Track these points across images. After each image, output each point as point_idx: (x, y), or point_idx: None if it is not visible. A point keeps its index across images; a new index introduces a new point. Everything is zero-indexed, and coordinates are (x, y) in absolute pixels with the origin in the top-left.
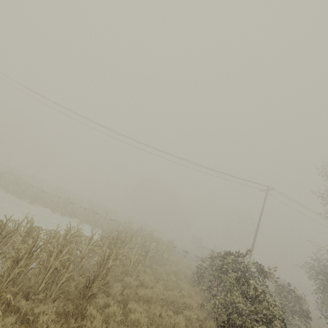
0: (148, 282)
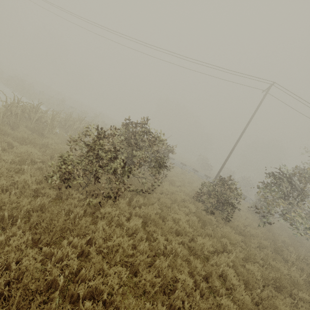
0: (52, 139)
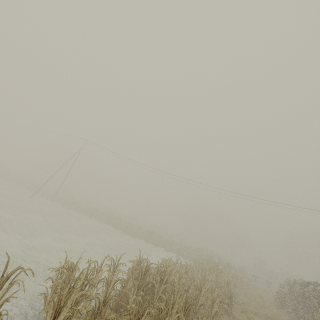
0: (248, 302)
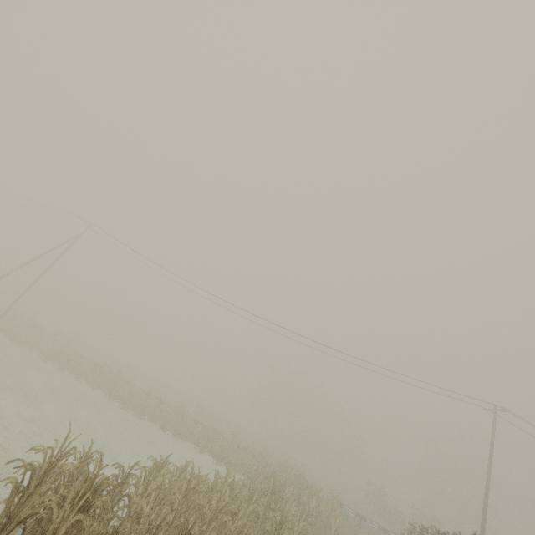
0: None
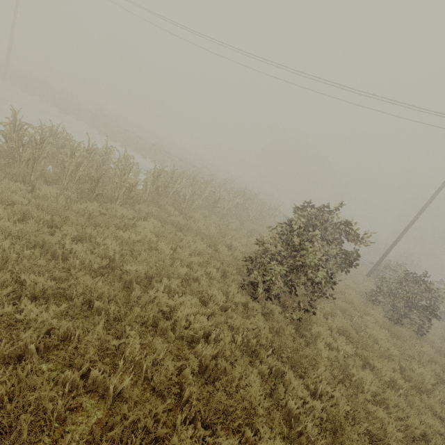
0: (197, 219)
